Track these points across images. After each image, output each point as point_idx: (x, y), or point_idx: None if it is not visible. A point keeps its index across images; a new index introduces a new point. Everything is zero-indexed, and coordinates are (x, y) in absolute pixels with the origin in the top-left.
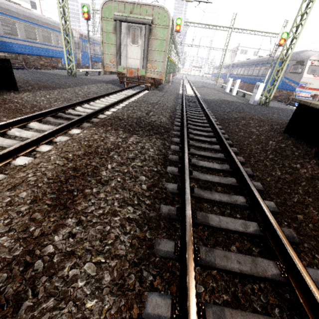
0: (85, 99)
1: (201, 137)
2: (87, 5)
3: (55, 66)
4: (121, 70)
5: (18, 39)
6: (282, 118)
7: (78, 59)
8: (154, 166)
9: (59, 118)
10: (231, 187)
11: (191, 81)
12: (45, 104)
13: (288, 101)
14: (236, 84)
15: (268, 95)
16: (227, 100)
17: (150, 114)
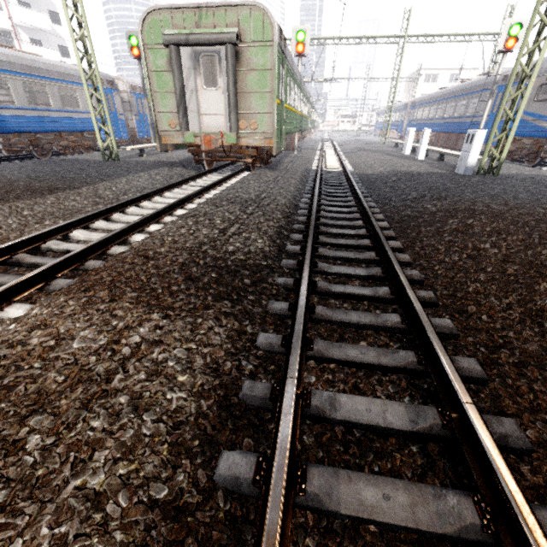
0: (99, 211)
1: (349, 286)
2: (136, 33)
3: (90, 145)
4: (190, 139)
5: (13, 108)
6: (542, 202)
7: (132, 129)
8: (162, 473)
9: (16, 266)
10: (462, 544)
11: (337, 142)
12: (10, 232)
13: (537, 158)
14: (423, 139)
15: (496, 152)
16: (408, 173)
17: (230, 231)
